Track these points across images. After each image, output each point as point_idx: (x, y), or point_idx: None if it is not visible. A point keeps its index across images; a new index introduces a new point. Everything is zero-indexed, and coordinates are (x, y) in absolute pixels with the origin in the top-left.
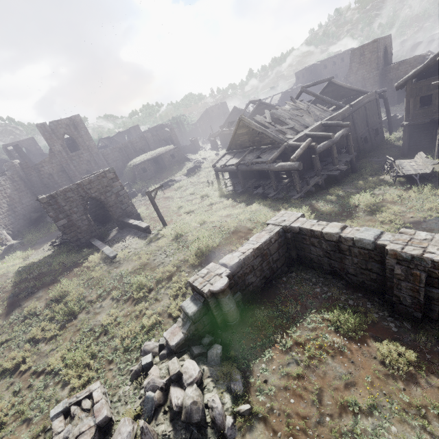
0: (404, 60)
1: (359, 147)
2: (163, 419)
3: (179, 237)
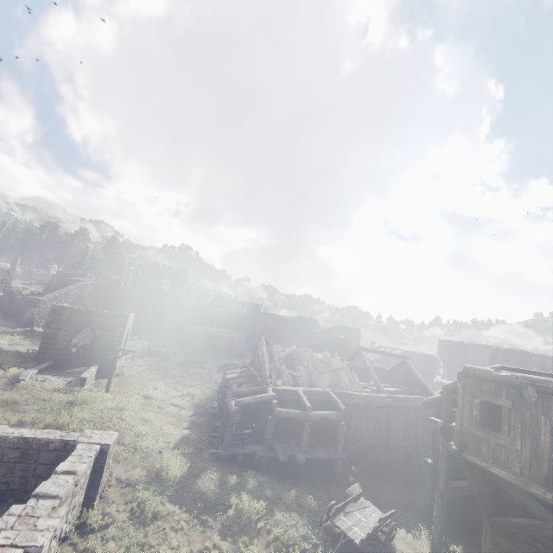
0: None
1: (389, 460)
2: None
3: (76, 403)
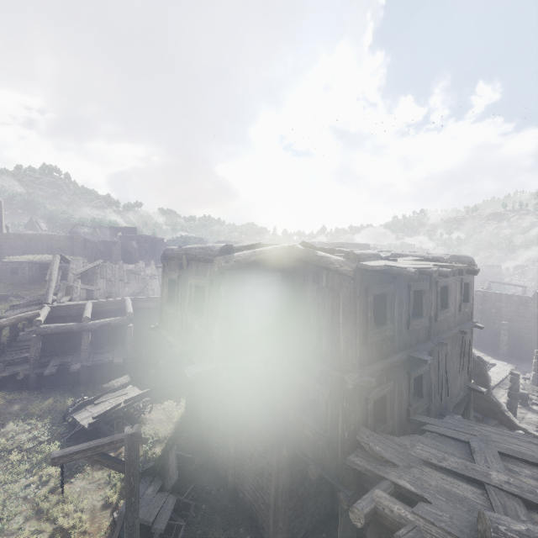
0: None
1: None
2: None
3: None
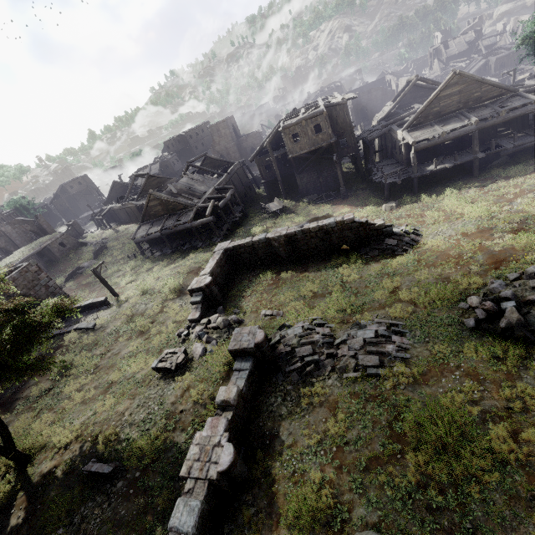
0: (248, 135)
1: (243, 200)
2: (213, 335)
3: (146, 292)
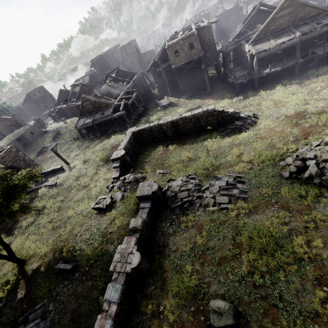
0: (146, 53)
1: (144, 99)
2: (127, 186)
3: (86, 161)
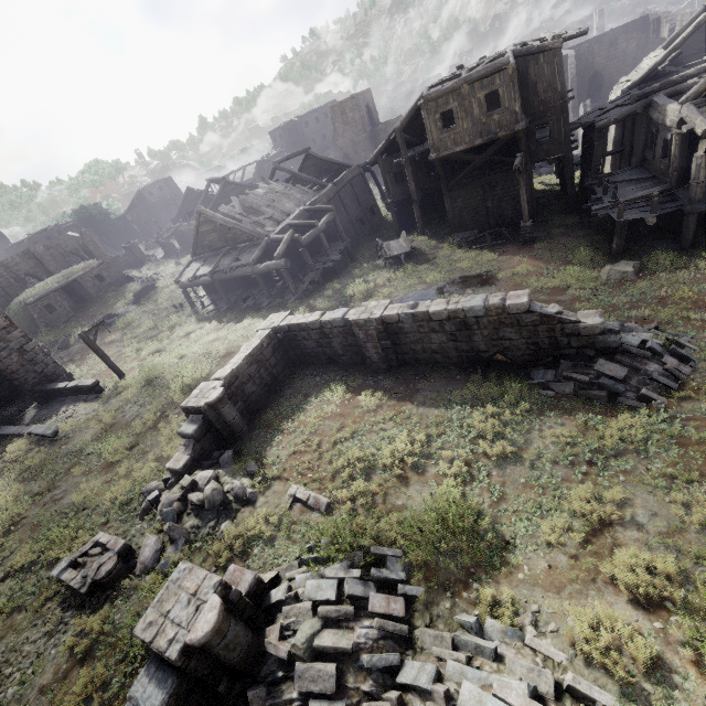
0: (389, 121)
1: (356, 231)
2: (188, 519)
3: (152, 381)
